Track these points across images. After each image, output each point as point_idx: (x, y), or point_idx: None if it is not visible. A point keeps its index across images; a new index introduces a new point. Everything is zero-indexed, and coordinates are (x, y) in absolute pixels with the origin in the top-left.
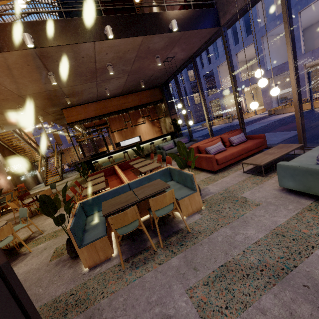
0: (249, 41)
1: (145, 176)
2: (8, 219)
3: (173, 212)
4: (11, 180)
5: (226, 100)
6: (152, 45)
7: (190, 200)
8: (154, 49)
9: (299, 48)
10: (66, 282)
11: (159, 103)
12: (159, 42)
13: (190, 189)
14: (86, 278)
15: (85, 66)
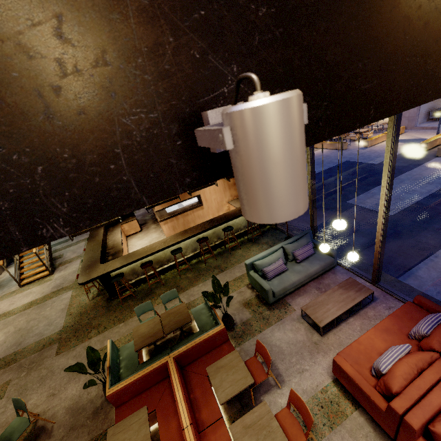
0: None
1: None
2: None
3: None
4: None
5: None
6: None
7: None
8: None
9: None
10: None
11: None
12: None
13: None
14: None
15: None
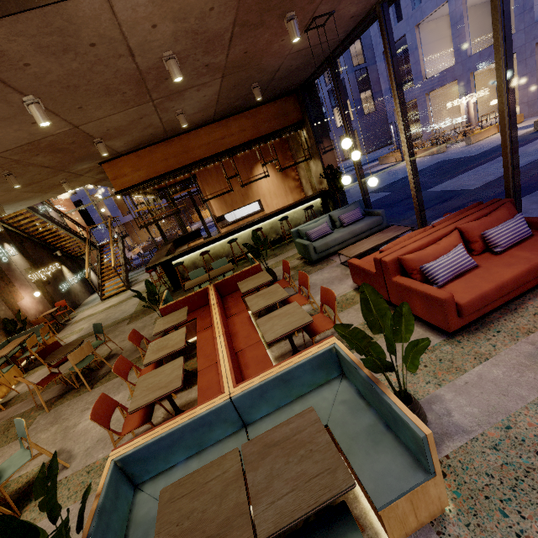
0: None
1: (273, 374)
2: (32, 387)
3: (353, 495)
4: (44, 295)
5: (431, 102)
6: None
7: (412, 502)
8: None
9: None
10: None
11: (295, 130)
12: None
13: (410, 454)
14: None
15: (110, 68)
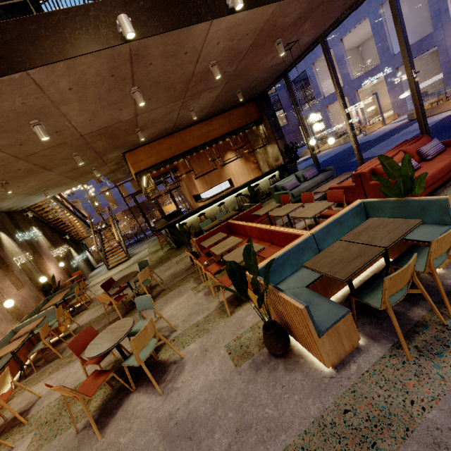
0: (360, 15)
1: (332, 219)
2: (89, 319)
3: None
4: (62, 268)
5: (330, 112)
6: (281, 20)
7: None
8: (280, 27)
9: (445, 11)
10: (310, 394)
11: (255, 125)
12: (292, 13)
13: (435, 224)
14: (345, 383)
15: (181, 71)
